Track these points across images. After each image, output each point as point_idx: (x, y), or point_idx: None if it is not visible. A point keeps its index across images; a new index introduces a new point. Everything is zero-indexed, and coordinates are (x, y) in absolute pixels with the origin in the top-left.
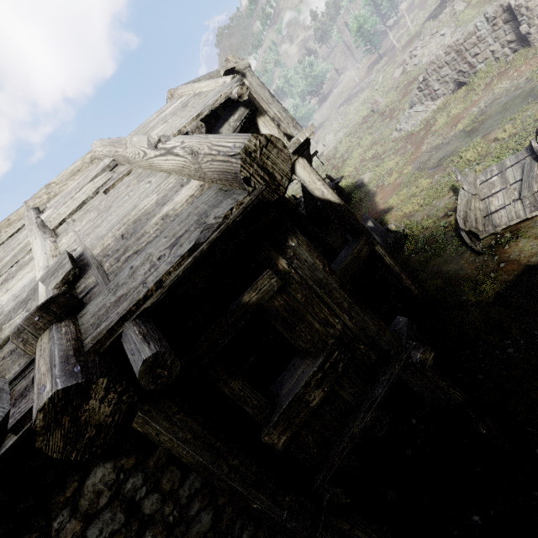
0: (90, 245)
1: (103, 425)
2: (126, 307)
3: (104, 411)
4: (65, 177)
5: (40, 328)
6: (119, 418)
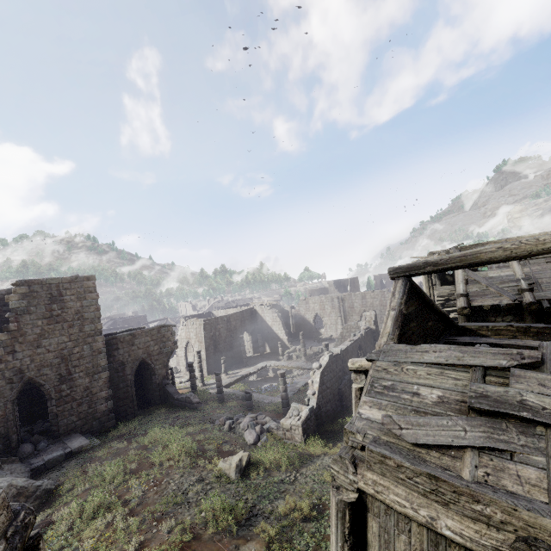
0: (536, 278)
1: (531, 309)
2: (547, 298)
3: (533, 308)
4: (526, 237)
5: (527, 291)
6: (533, 310)
